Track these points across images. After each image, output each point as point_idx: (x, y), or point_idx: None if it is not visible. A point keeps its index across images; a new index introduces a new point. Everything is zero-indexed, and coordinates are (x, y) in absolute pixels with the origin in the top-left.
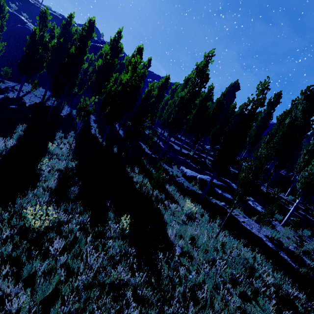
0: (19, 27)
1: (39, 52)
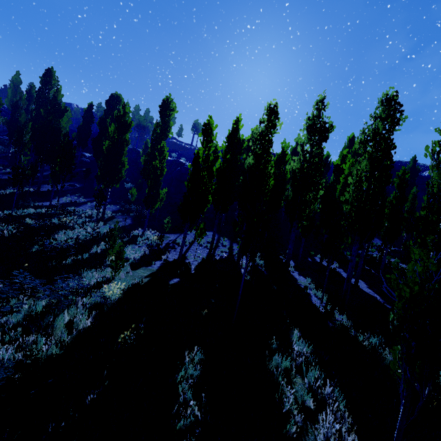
0: (179, 169)
1: (205, 180)
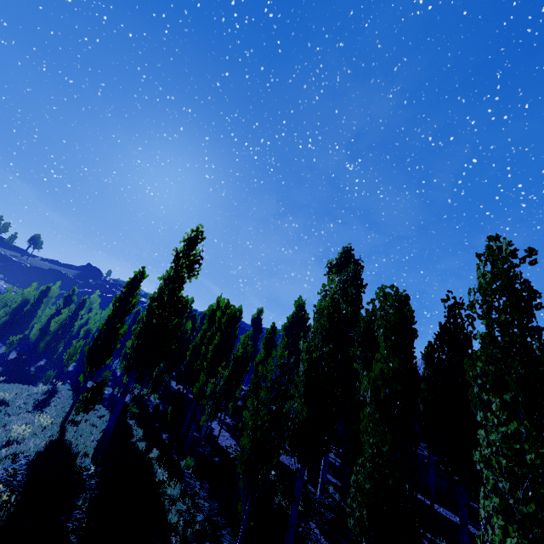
0: None
1: None
